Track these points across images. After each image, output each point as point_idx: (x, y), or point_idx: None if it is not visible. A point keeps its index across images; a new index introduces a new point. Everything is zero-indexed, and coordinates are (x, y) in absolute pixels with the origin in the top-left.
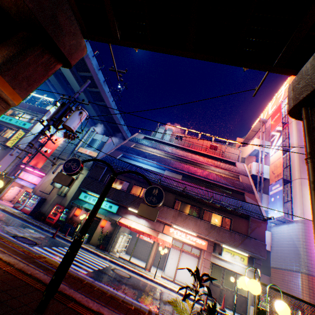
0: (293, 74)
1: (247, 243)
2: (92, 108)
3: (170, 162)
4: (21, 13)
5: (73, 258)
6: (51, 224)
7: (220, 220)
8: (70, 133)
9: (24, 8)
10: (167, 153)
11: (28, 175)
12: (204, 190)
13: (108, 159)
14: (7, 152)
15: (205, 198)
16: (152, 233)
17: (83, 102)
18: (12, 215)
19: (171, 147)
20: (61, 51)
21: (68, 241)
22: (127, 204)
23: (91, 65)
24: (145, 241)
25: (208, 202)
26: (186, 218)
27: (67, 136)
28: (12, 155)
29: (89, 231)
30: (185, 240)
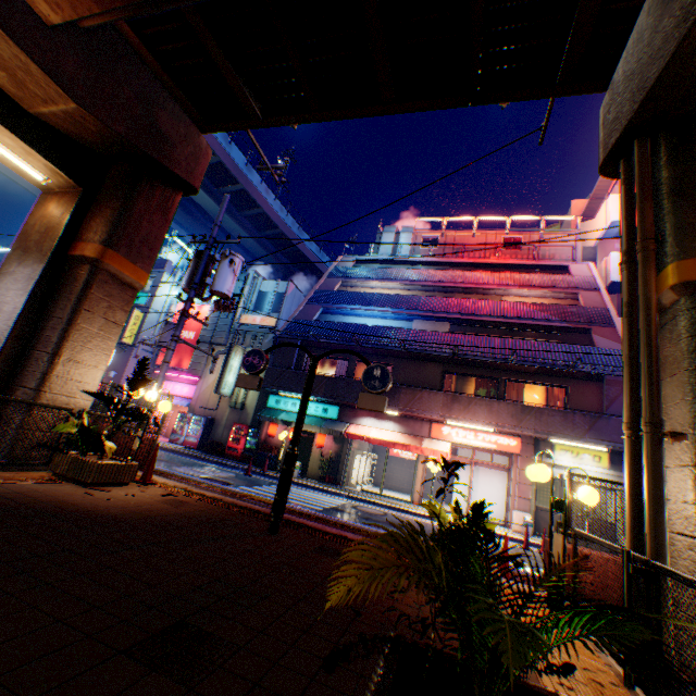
0: (600, 88)
1: (602, 428)
2: (240, 227)
3: (418, 302)
4: (109, 142)
5: (291, 474)
6: (236, 458)
7: (543, 394)
8: (224, 301)
9: (113, 136)
10: (410, 283)
11: (173, 386)
12: (499, 343)
13: (297, 326)
14: (128, 355)
15: (502, 358)
16: (411, 442)
17: (229, 241)
18: (175, 453)
19: (415, 269)
20: (177, 175)
21: (272, 478)
22: (353, 399)
23: (212, 140)
24: (405, 460)
25: (509, 364)
26: (469, 403)
27: (221, 306)
28: (138, 357)
29: (300, 458)
30: (475, 443)
